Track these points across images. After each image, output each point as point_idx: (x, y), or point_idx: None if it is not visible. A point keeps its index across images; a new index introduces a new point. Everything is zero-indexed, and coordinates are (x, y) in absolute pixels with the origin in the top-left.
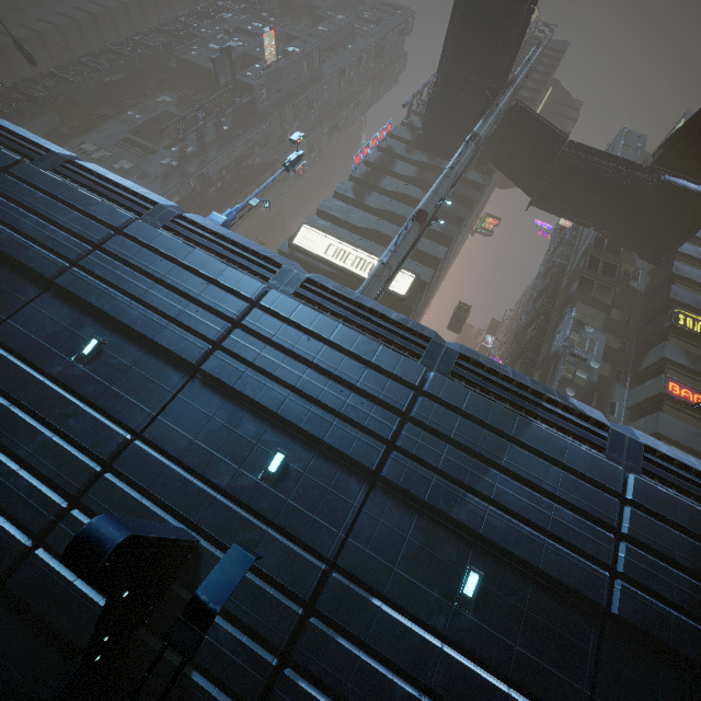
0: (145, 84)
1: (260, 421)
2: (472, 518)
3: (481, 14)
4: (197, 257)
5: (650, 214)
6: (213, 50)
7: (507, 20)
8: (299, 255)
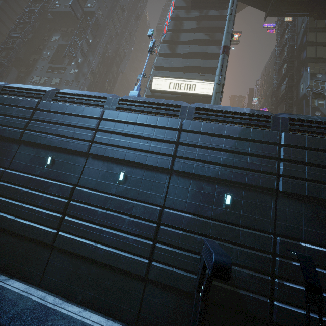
0: (42, 34)
1: (211, 183)
2: None
3: None
4: (142, 118)
5: None
6: None
7: None
8: (157, 94)
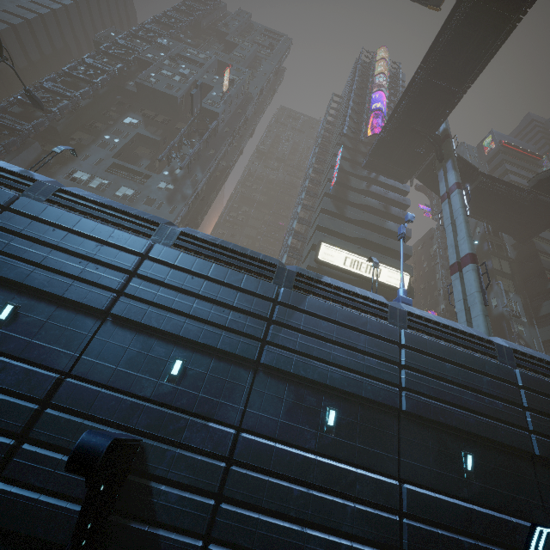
0: (105, 106)
1: None
2: None
3: (432, 91)
4: (463, 356)
5: (524, 215)
6: (167, 77)
7: (450, 96)
8: (325, 268)
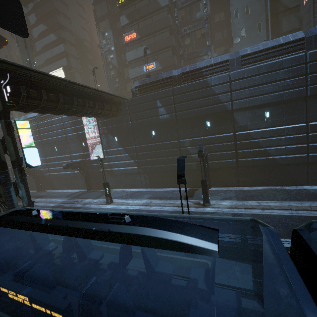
0: None
1: None
2: (51, 141)
3: None
4: None
5: None
6: None
7: None
8: None
